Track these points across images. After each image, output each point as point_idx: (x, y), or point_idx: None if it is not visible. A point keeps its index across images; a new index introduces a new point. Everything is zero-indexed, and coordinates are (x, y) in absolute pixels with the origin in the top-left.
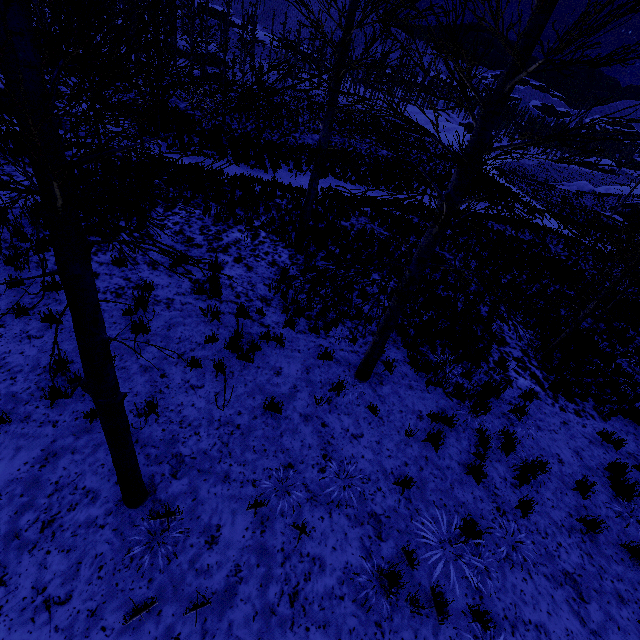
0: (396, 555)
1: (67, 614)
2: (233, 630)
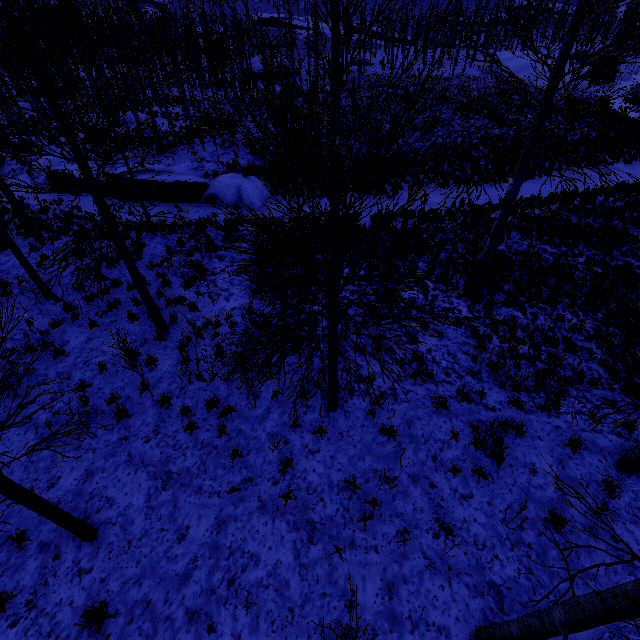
0: None
1: None
2: None
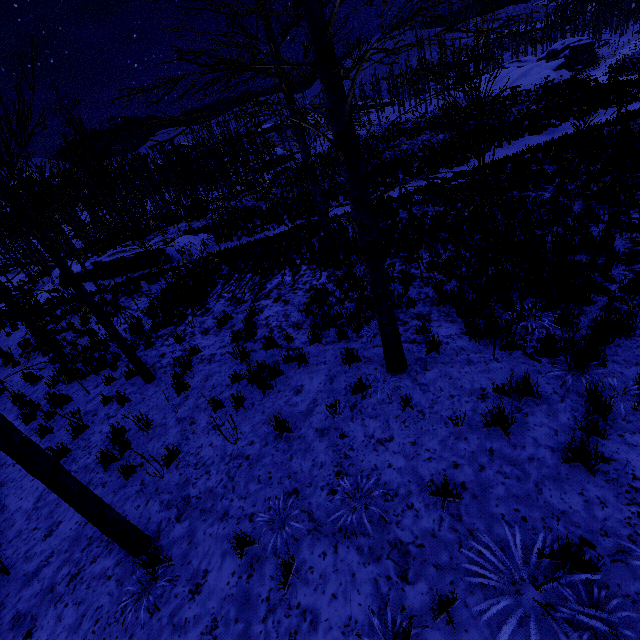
0: (429, 606)
1: None
2: None
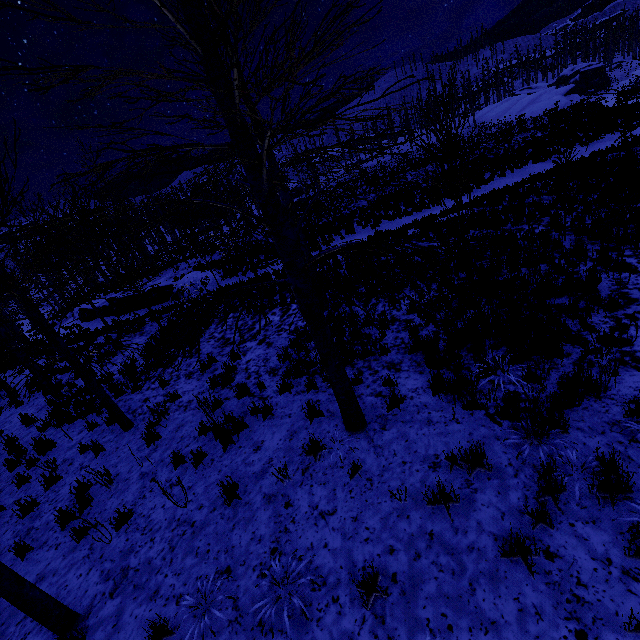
0: None
1: None
2: None
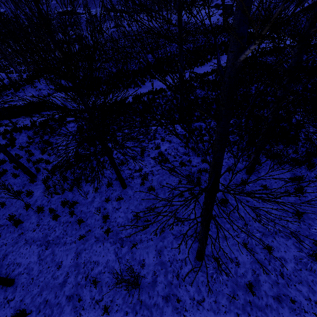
0: (312, 246)
1: (207, 304)
2: (267, 293)
